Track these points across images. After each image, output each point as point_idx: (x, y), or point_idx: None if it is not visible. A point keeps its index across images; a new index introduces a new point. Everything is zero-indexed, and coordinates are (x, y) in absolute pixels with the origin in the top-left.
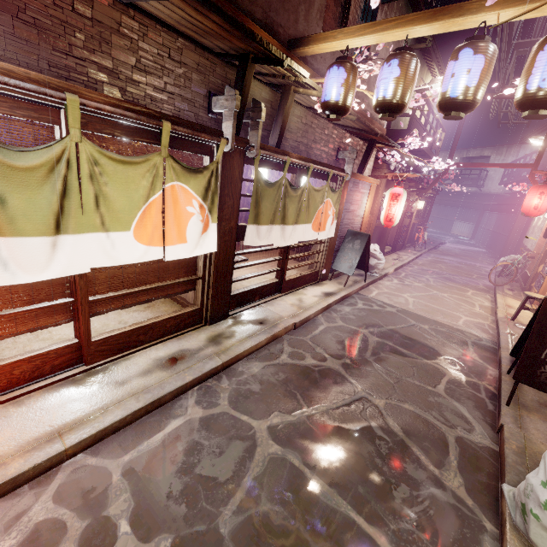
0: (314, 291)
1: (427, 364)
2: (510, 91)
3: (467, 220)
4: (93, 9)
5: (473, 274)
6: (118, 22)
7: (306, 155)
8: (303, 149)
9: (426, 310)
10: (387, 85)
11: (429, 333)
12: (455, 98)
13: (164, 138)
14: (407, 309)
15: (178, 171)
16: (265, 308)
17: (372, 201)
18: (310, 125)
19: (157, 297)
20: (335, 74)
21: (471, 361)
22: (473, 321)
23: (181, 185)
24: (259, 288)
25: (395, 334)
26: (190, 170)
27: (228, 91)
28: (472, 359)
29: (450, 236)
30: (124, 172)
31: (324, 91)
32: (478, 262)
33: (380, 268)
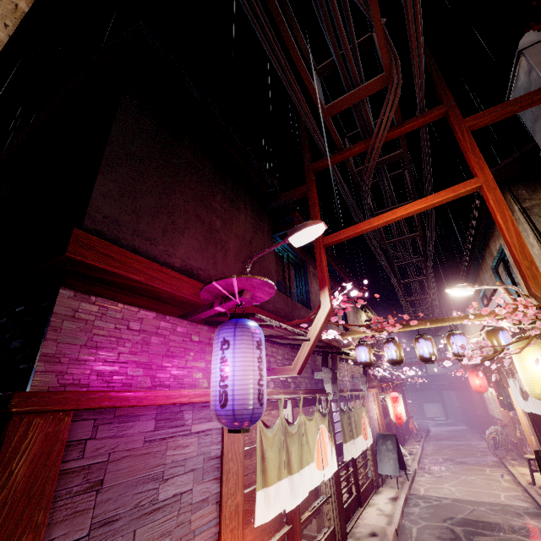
0: (381, 498)
1: (509, 537)
2: (441, 345)
3: (432, 400)
4: (287, 355)
5: (476, 453)
6: (292, 356)
7: (342, 386)
8: (341, 383)
9: (471, 495)
10: (392, 353)
11: (490, 513)
12: (428, 357)
13: (317, 401)
14: (457, 498)
15: (321, 417)
16: (363, 523)
17: (377, 405)
18: (340, 368)
19: (312, 520)
20: (362, 349)
21: (534, 526)
22: (510, 495)
23: (322, 425)
24: (350, 503)
25: (468, 520)
26: (322, 415)
27: (324, 369)
28: (534, 525)
29: (428, 419)
30: (310, 425)
31: (358, 356)
32: (470, 440)
33: (410, 464)
